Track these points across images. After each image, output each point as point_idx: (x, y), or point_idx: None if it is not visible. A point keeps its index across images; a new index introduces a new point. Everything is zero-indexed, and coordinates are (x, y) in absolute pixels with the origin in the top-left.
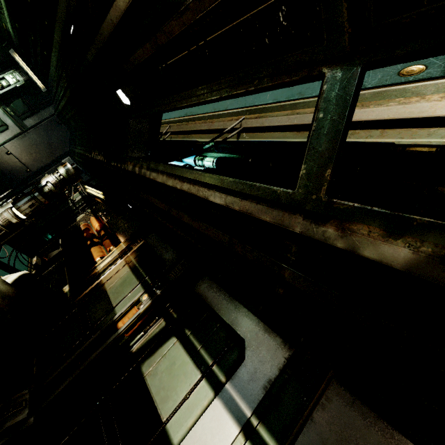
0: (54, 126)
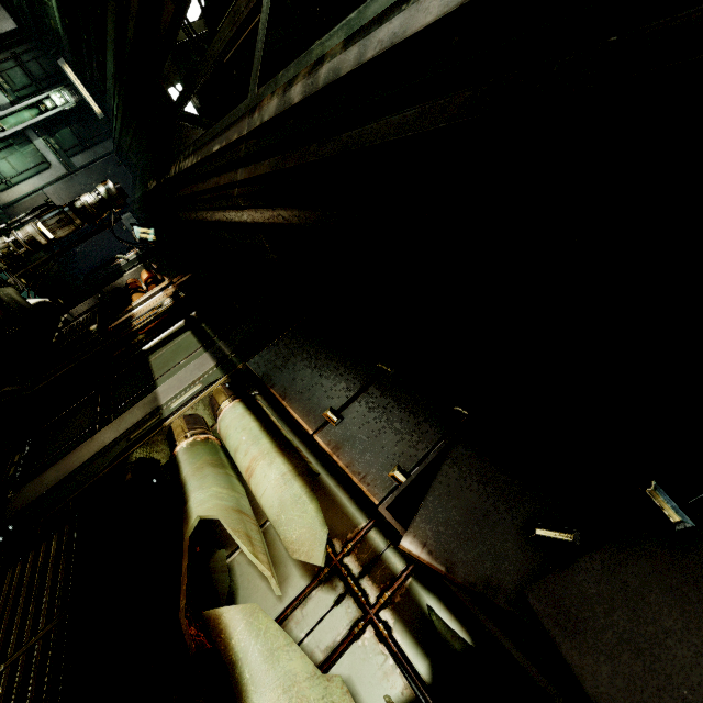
0: (112, 168)
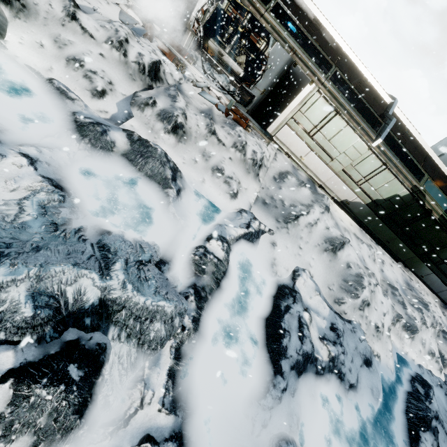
0: None
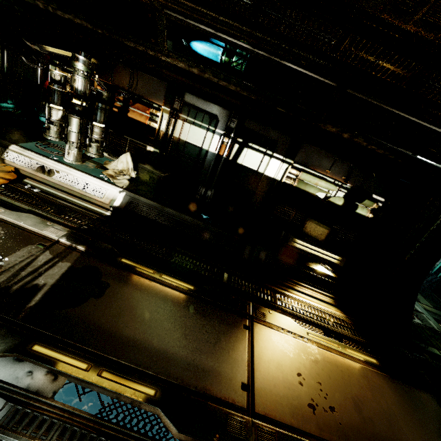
0: None
